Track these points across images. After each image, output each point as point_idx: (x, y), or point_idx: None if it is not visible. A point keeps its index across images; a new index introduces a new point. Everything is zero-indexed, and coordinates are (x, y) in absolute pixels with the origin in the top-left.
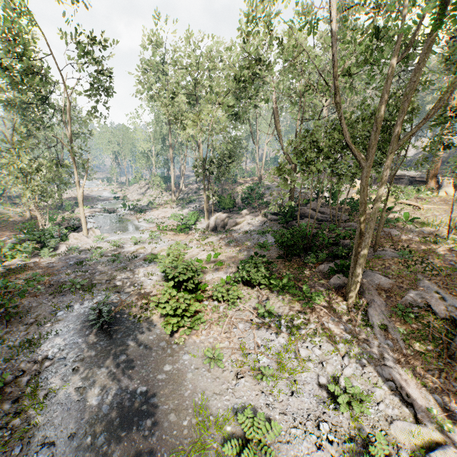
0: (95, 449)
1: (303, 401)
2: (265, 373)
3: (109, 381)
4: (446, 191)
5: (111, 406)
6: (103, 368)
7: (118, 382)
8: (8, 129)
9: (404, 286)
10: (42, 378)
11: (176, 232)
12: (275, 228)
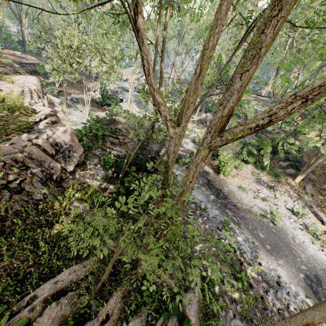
0: (219, 207)
1: (282, 211)
2: (266, 199)
3: (206, 187)
4: None
5: (214, 196)
6: (200, 182)
7: (210, 188)
8: (76, 7)
9: (321, 181)
10: (179, 180)
11: None
12: None
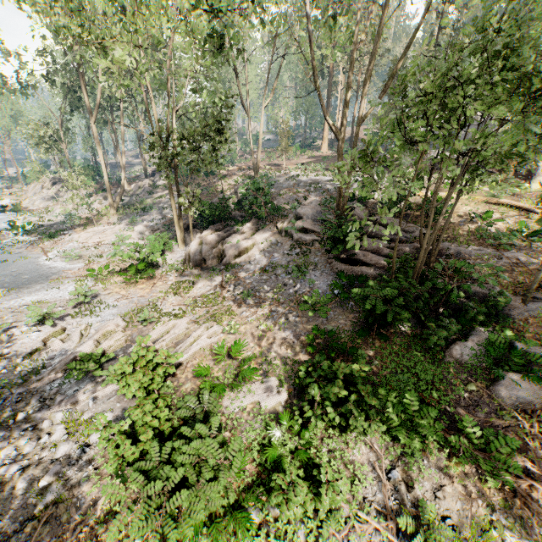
0: None
1: None
2: None
3: None
4: (540, 181)
5: None
6: None
7: None
8: None
9: None
10: None
11: (129, 277)
12: (316, 259)
